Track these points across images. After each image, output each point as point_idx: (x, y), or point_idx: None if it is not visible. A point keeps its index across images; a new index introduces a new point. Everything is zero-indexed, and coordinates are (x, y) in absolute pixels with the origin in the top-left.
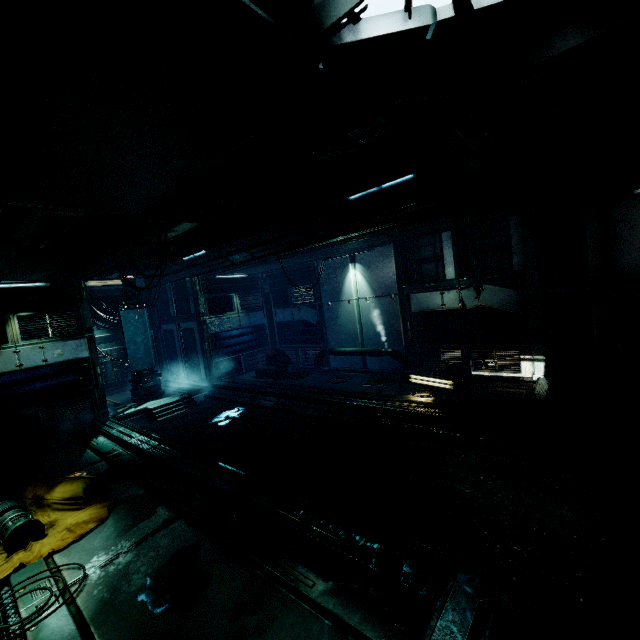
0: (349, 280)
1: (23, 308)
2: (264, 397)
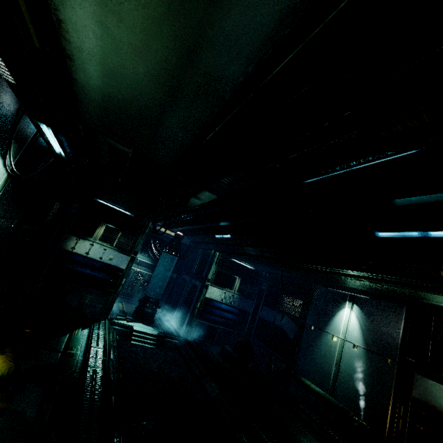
0: (341, 316)
1: (113, 222)
2: (211, 381)
